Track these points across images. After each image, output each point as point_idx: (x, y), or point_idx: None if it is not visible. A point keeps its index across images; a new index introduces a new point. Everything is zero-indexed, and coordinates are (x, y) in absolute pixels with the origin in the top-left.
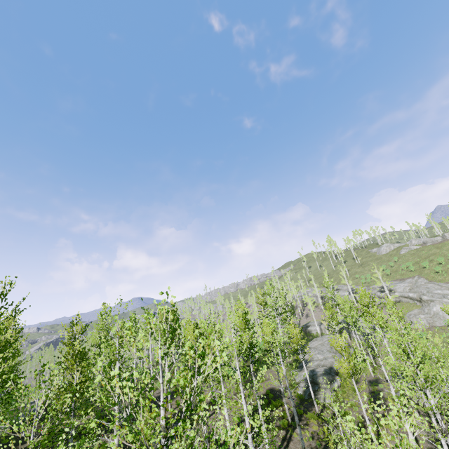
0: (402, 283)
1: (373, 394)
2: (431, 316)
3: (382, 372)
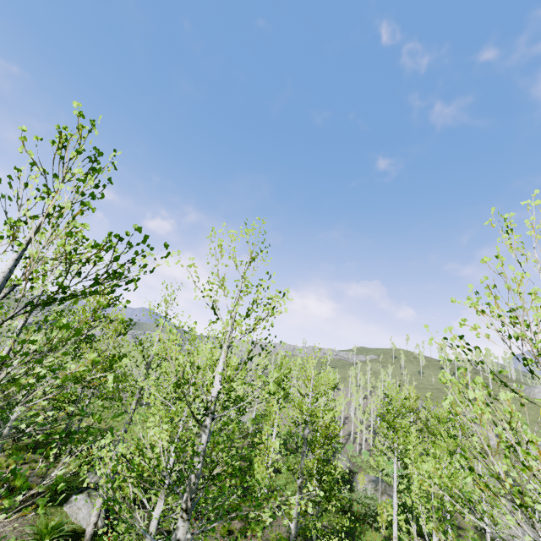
0: None
1: None
2: None
3: None
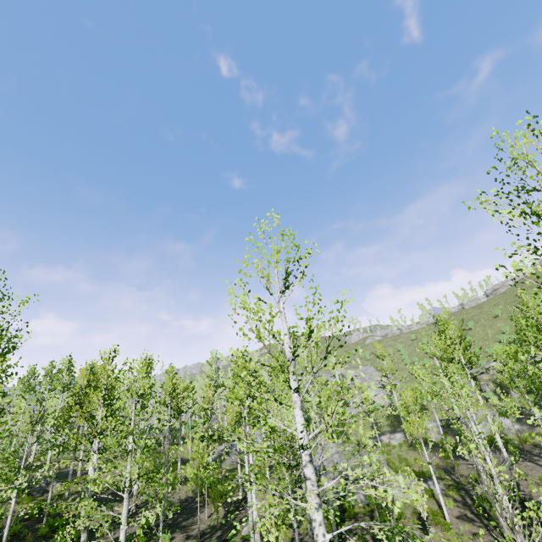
0: (354, 370)
1: None
2: None
3: None
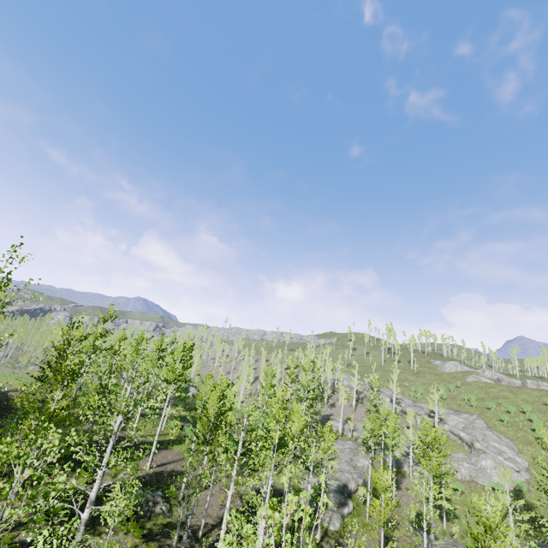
0: (456, 416)
1: (386, 541)
2: (476, 469)
3: (399, 513)
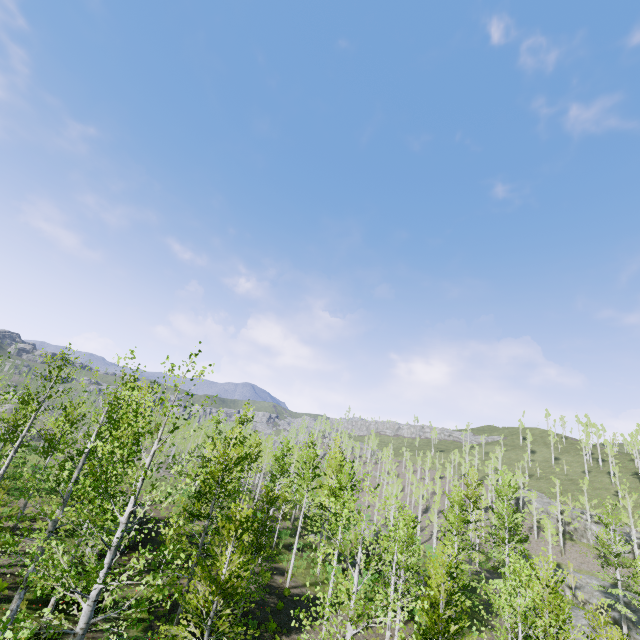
0: None
1: None
2: None
3: None
